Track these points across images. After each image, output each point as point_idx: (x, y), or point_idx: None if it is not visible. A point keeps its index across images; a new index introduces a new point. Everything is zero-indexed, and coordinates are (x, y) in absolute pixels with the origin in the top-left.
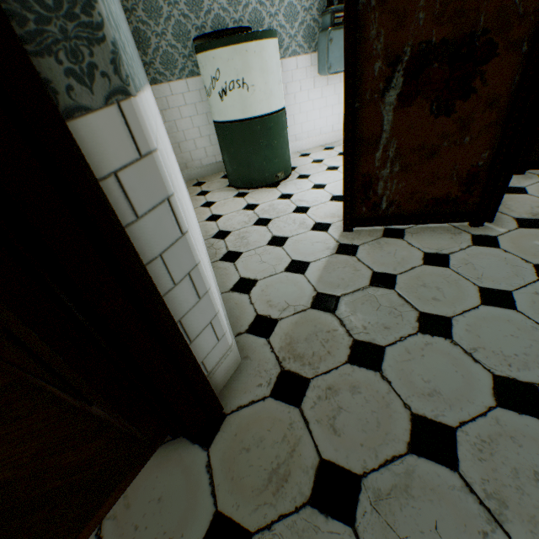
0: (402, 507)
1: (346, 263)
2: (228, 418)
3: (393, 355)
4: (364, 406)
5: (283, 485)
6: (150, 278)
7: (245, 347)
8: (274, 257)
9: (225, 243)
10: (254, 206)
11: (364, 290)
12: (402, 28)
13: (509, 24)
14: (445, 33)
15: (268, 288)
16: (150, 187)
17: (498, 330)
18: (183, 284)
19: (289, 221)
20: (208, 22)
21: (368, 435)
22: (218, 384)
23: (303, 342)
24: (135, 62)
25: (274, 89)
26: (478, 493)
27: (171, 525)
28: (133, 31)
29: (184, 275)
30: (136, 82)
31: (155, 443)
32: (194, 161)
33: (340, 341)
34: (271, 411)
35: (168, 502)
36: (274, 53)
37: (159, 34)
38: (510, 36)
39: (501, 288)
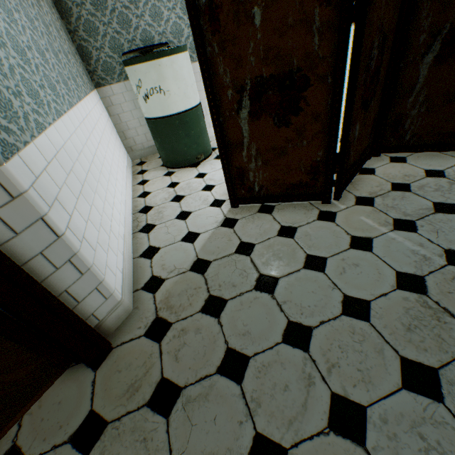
0: (200, 407)
1: (225, 234)
2: (114, 351)
3: (231, 306)
4: (200, 342)
5: (135, 393)
6: (25, 271)
7: (138, 300)
8: (177, 229)
9: (146, 217)
10: (176, 184)
11: (229, 257)
12: (241, 67)
13: (315, 64)
14: (271, 70)
15: (165, 254)
16: (25, 214)
17: (306, 288)
18: (65, 267)
19: (196, 198)
20: (137, 36)
21: (196, 362)
22: (111, 327)
23: (176, 296)
24: (43, 106)
25: (187, 92)
26: (247, 398)
27: (63, 417)
28: (77, 47)
29: (65, 262)
30: (21, 141)
31: (64, 367)
32: (137, 145)
33: (201, 296)
34: (142, 345)
35: (64, 404)
36: (185, 64)
37: (99, 48)
38: (318, 72)
39: (321, 255)
